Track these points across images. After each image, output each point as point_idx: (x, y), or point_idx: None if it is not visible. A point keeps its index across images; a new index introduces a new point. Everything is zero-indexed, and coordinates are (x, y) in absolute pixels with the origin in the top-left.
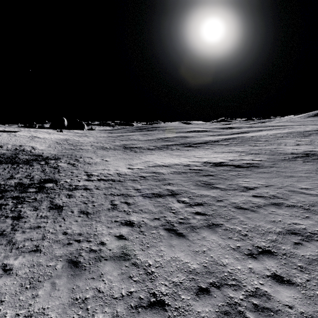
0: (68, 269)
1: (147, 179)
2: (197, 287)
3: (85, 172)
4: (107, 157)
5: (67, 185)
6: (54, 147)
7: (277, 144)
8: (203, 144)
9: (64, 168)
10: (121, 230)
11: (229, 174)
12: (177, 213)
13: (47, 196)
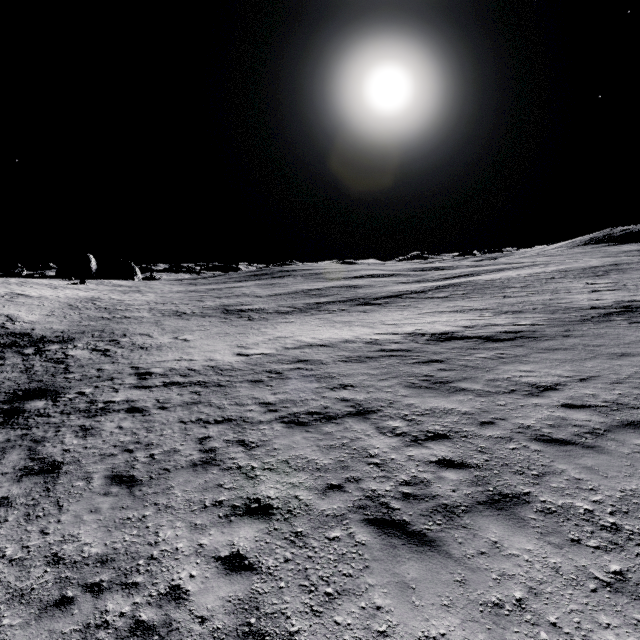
0: None
1: (288, 376)
2: None
3: (133, 367)
4: (186, 333)
5: (83, 401)
6: (63, 316)
7: (550, 292)
8: (395, 299)
9: (81, 361)
10: (236, 534)
11: (479, 357)
12: (387, 466)
13: (23, 435)
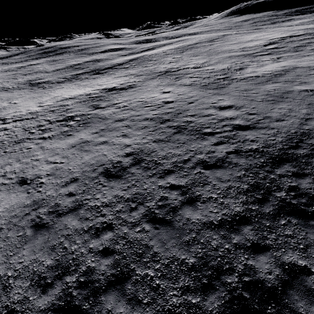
0: (15, 160)
1: (55, 112)
2: (71, 147)
3: None
4: (14, 100)
5: None
6: None
7: (159, 64)
8: (109, 70)
9: None
10: (39, 141)
11: (113, 97)
12: (71, 127)
13: None
